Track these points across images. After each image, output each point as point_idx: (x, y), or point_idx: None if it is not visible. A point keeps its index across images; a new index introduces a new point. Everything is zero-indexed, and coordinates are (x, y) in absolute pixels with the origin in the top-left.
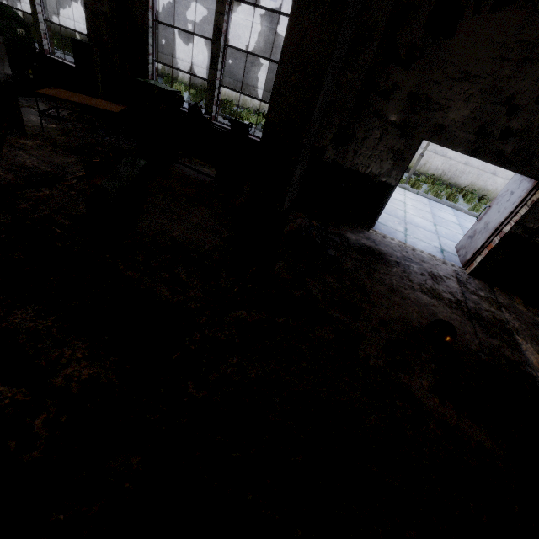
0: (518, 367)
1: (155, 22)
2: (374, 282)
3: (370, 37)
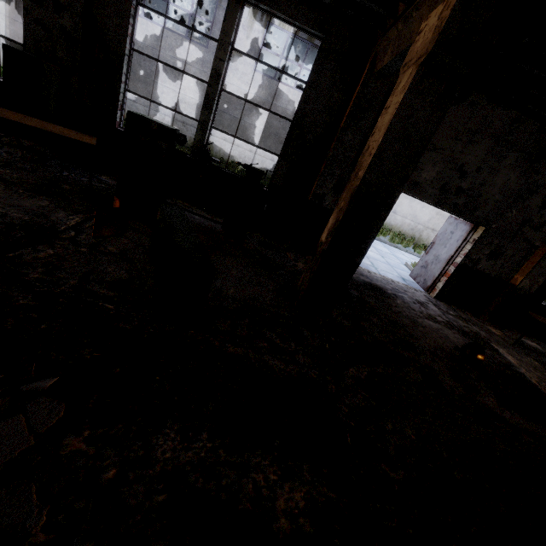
0: (512, 369)
1: (132, 50)
2: (398, 316)
3: (369, 108)
